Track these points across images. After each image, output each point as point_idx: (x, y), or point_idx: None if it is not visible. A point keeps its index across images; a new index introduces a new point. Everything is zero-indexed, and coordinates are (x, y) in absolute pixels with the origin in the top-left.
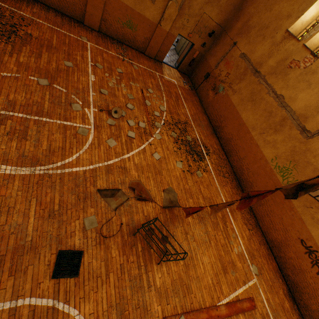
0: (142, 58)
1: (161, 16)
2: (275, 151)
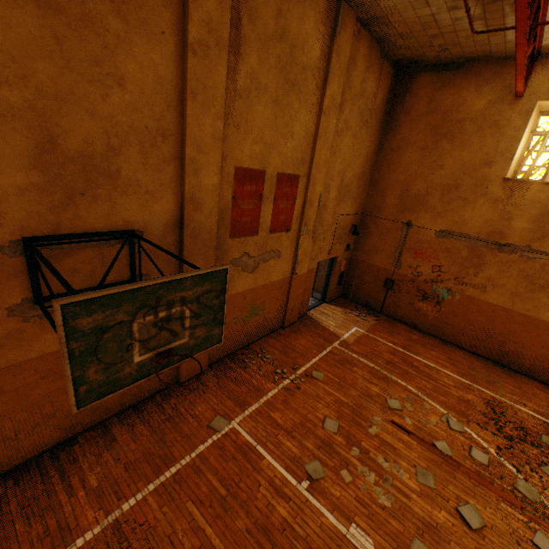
0: (290, 338)
1: (291, 262)
2: None
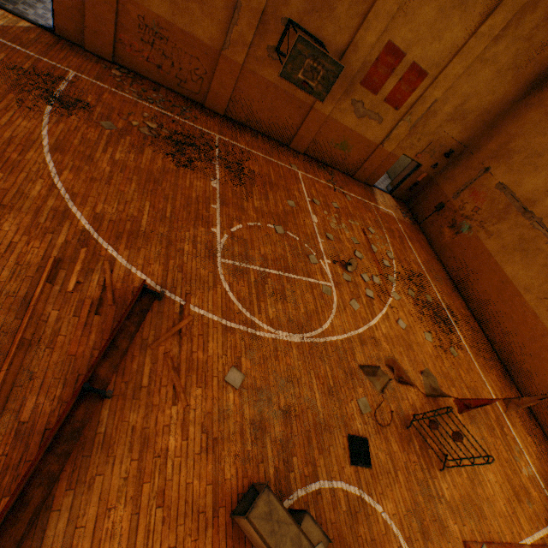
0: (350, 183)
1: (385, 136)
2: None
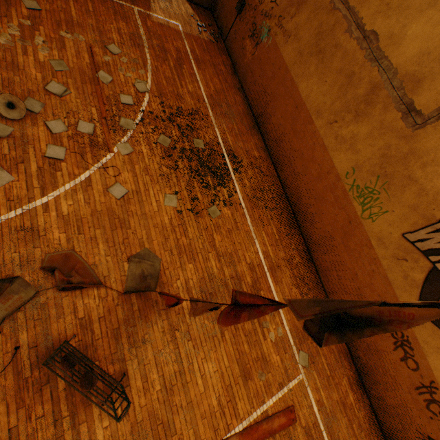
0: None
1: None
2: (354, 157)
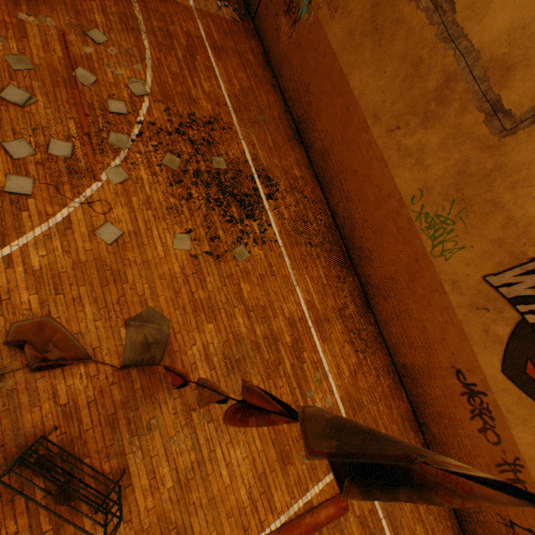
0: None
1: None
2: (422, 175)
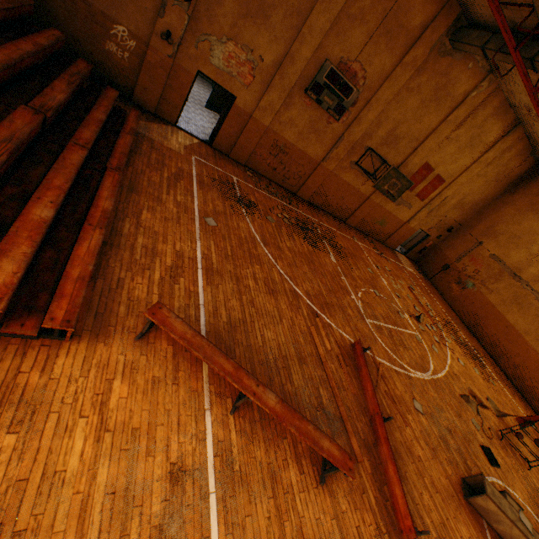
0: (383, 248)
1: (411, 216)
2: None
